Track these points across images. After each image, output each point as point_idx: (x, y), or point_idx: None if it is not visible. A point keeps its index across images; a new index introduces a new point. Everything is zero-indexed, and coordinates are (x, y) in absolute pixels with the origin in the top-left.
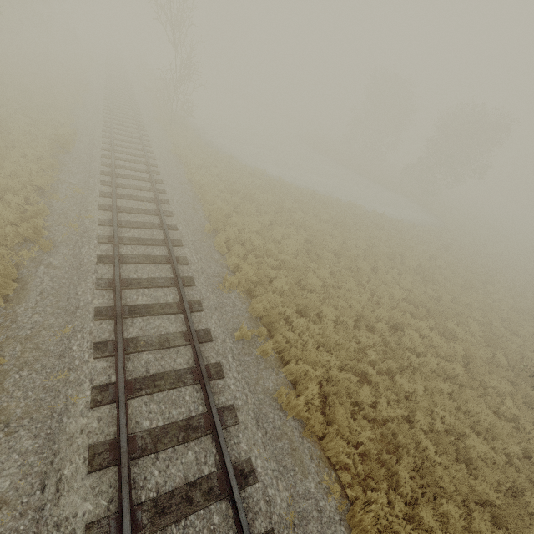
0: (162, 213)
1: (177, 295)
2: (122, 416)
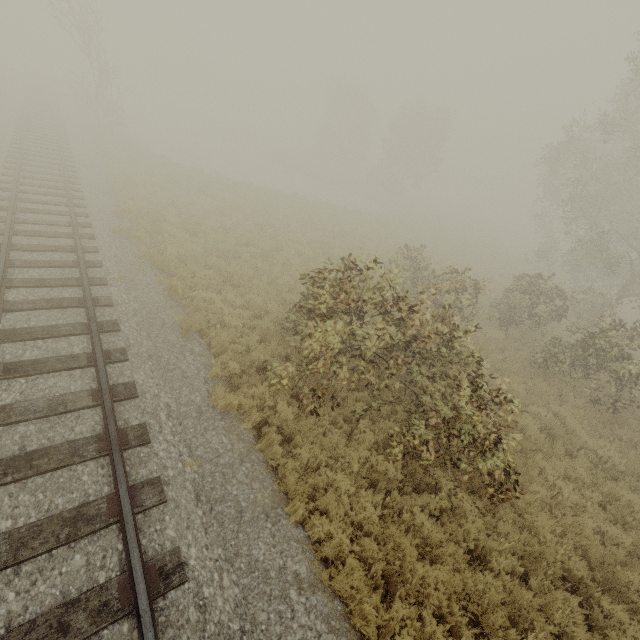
0: (66, 173)
1: (68, 210)
2: (6, 233)
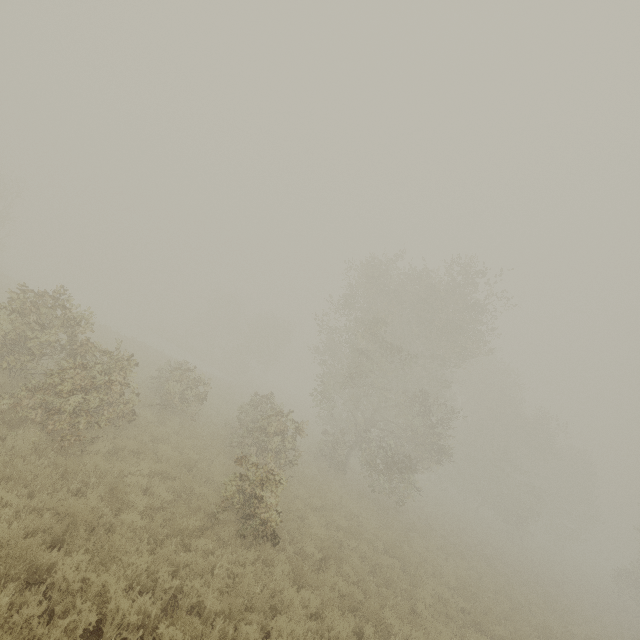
0: None
1: None
2: None
